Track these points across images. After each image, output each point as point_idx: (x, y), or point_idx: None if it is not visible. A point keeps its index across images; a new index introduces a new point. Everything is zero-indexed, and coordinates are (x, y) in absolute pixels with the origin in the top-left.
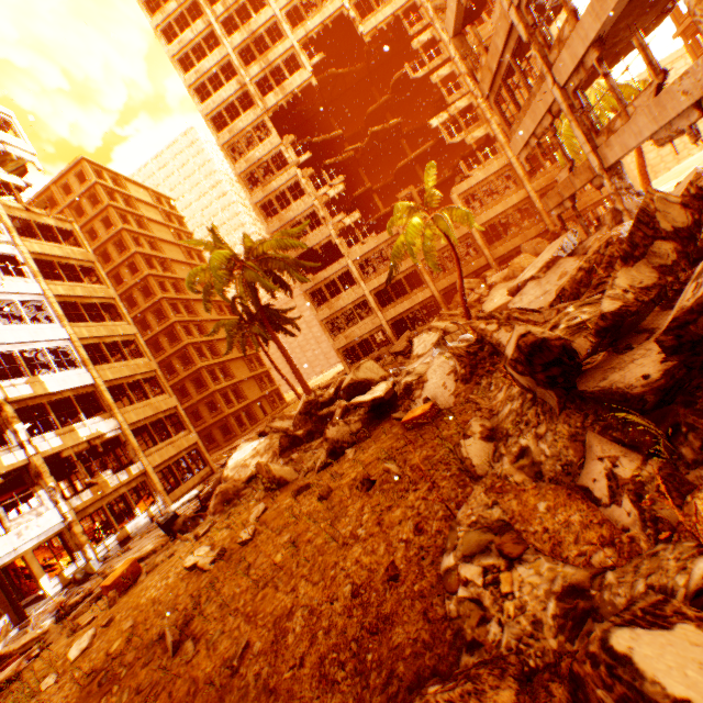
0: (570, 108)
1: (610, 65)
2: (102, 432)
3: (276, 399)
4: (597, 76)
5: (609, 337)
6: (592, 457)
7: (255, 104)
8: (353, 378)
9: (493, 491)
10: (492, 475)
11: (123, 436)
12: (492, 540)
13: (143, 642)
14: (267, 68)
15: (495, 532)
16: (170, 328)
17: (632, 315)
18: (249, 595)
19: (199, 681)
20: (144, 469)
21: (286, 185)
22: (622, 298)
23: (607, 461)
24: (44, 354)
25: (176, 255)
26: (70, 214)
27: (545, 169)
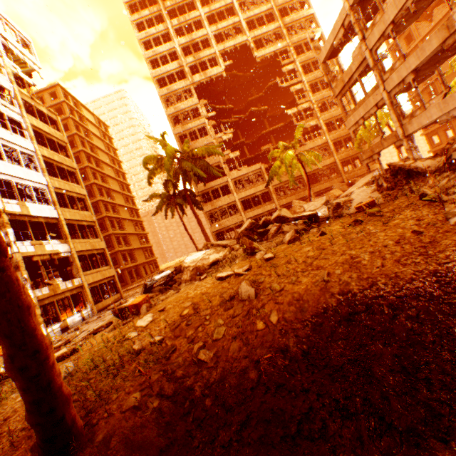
0: (391, 103)
1: (404, 91)
2: (60, 251)
3: (154, 266)
4: (397, 95)
5: None
6: None
7: (186, 78)
8: (279, 213)
9: None
10: (453, 199)
11: (71, 258)
12: None
13: (212, 305)
14: (198, 60)
15: None
16: (95, 204)
17: None
18: (303, 267)
19: (299, 292)
20: (82, 283)
21: (197, 127)
22: None
23: None
24: (30, 189)
25: (105, 159)
26: None
27: (345, 149)
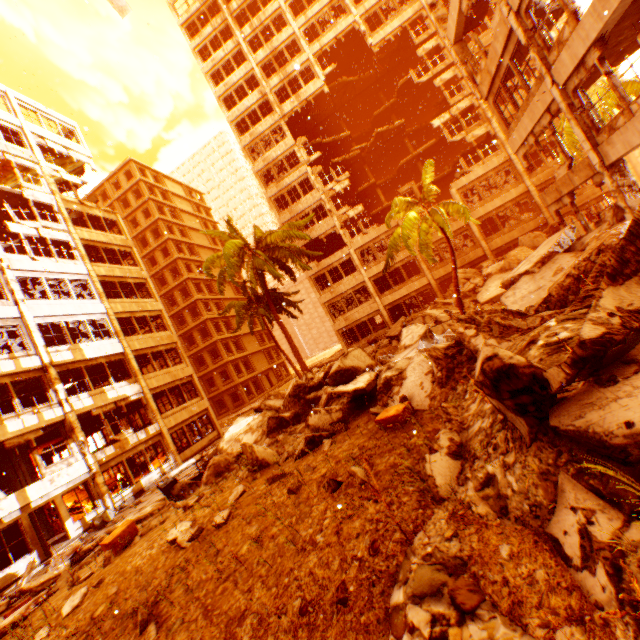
0: (569, 107)
1: (614, 63)
2: (127, 395)
3: (281, 371)
4: (599, 74)
5: (588, 368)
6: (564, 504)
7: (273, 111)
8: (340, 365)
9: (454, 519)
10: (455, 499)
11: (144, 399)
12: (445, 583)
13: (120, 611)
14: (285, 79)
15: (450, 572)
16: (193, 305)
17: (617, 344)
18: (212, 586)
19: None
20: (160, 430)
21: (297, 181)
22: (606, 323)
23: (581, 515)
24: (85, 325)
25: (202, 241)
26: (118, 206)
27: (545, 165)
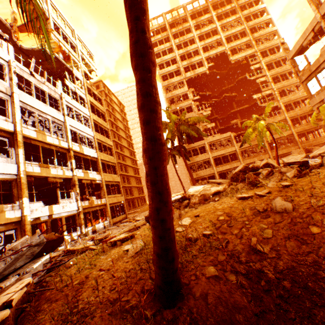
0: None
1: None
2: (96, 179)
3: (143, 200)
4: None
5: None
6: None
7: (181, 75)
8: (267, 161)
9: None
10: None
11: (101, 184)
12: None
13: (245, 215)
14: (189, 63)
15: None
16: None
17: None
18: None
19: None
20: (106, 202)
21: (185, 106)
22: None
23: None
24: (85, 138)
25: (121, 126)
26: None
27: (301, 124)
